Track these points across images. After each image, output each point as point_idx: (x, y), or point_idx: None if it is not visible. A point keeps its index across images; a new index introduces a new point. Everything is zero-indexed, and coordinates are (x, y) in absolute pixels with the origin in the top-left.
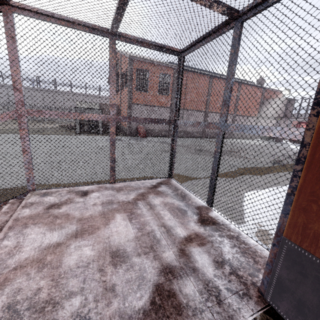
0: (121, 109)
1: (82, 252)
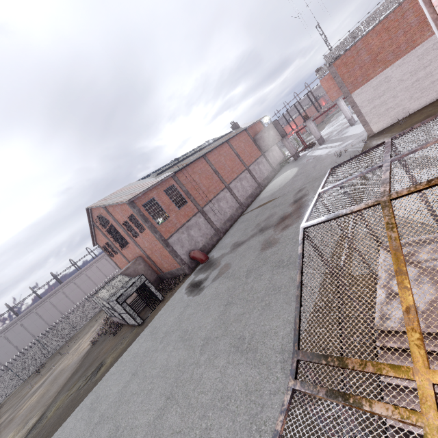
0: (149, 257)
1: None
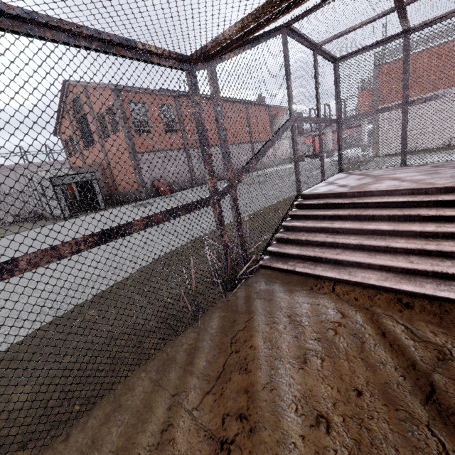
0: (111, 167)
1: (418, 177)
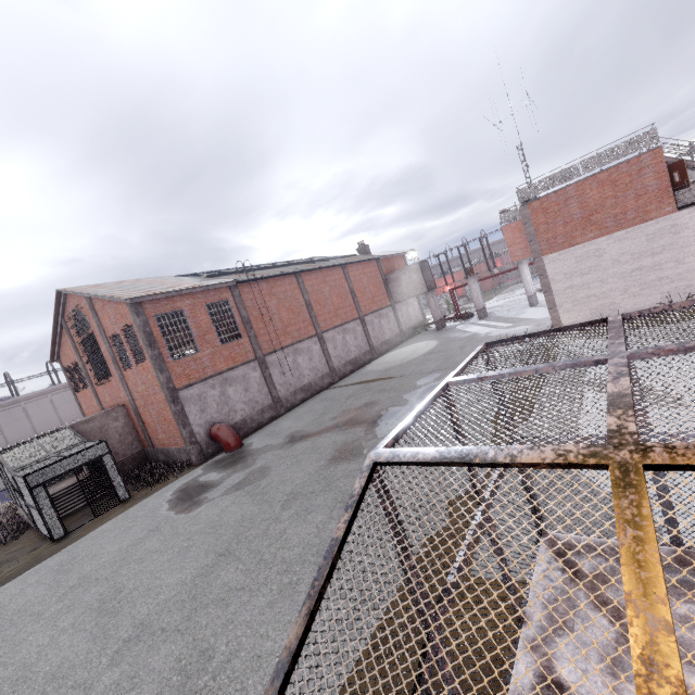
0: (139, 411)
1: None
